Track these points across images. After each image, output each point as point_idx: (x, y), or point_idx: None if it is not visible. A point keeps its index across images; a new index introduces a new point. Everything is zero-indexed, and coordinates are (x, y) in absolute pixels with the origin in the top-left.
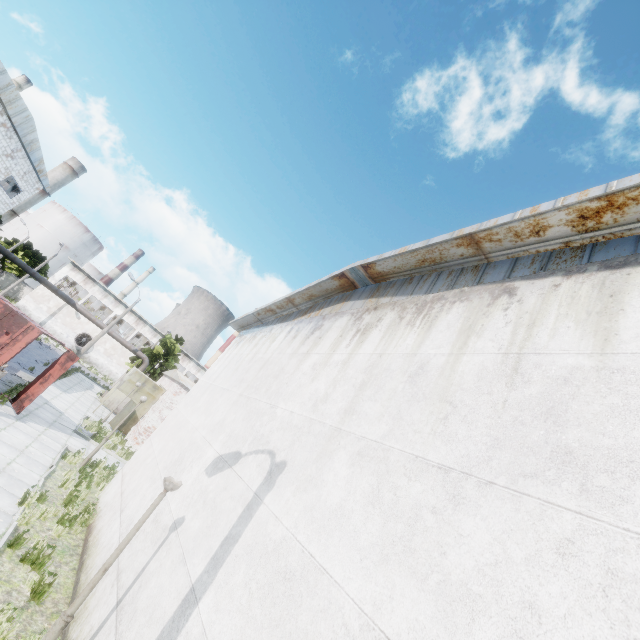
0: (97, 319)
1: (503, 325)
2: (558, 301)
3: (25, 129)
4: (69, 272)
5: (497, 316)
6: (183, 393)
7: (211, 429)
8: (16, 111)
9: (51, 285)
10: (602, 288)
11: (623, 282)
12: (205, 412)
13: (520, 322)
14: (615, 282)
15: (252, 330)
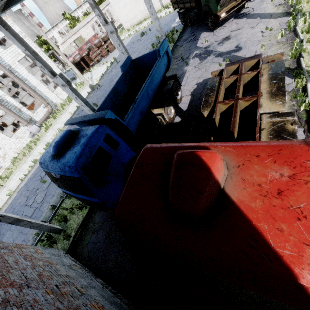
0: None
1: None
2: None
3: None
4: None
5: None
6: (88, 25)
7: None
8: None
9: None
10: None
11: None
12: None
13: None
14: None
15: None
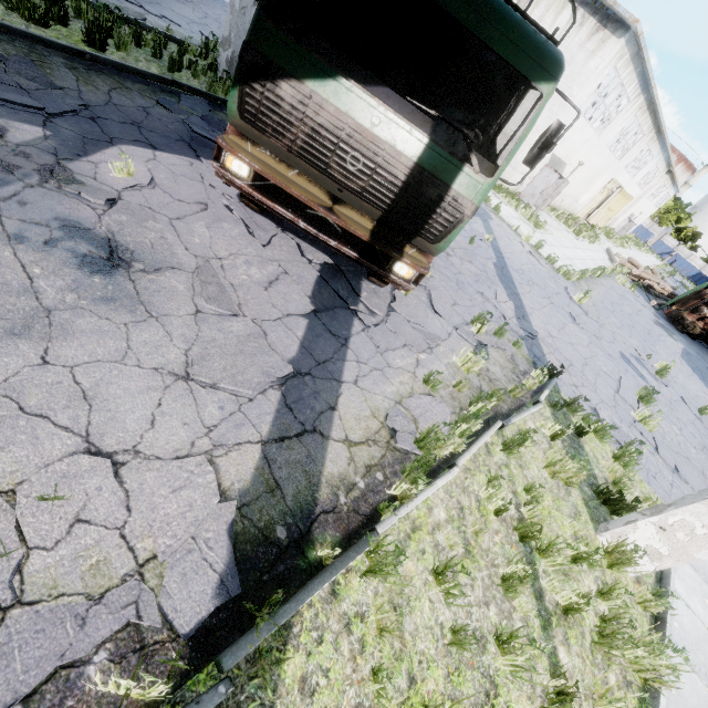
0: None
1: (543, 7)
2: (556, 4)
3: None
4: None
5: (544, 2)
6: None
7: None
8: None
9: None
10: (564, 5)
11: (567, 5)
12: None
13: (547, 8)
14: (566, 4)
15: None
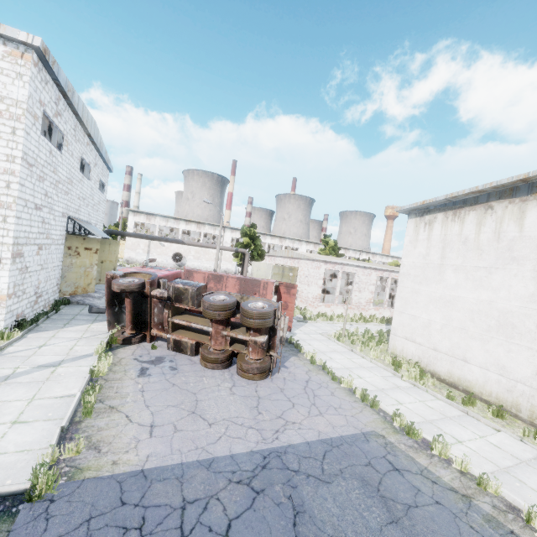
0: (201, 243)
1: None
2: None
3: (96, 136)
4: (134, 218)
5: None
6: (322, 265)
7: (527, 301)
8: (90, 126)
9: (161, 238)
10: None
11: None
12: (482, 288)
13: None
14: None
15: (438, 210)
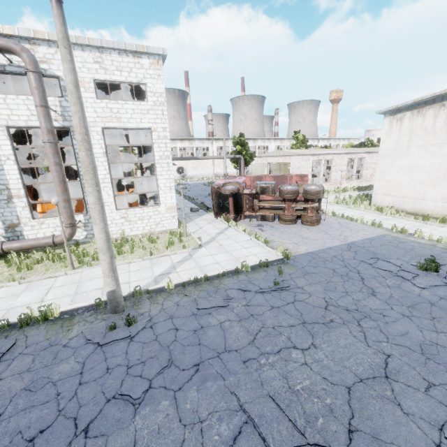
0: (209, 157)
1: None
2: None
3: None
4: None
5: None
6: (310, 158)
7: None
8: None
9: (182, 158)
10: None
11: None
12: (435, 156)
13: None
14: None
15: (406, 110)
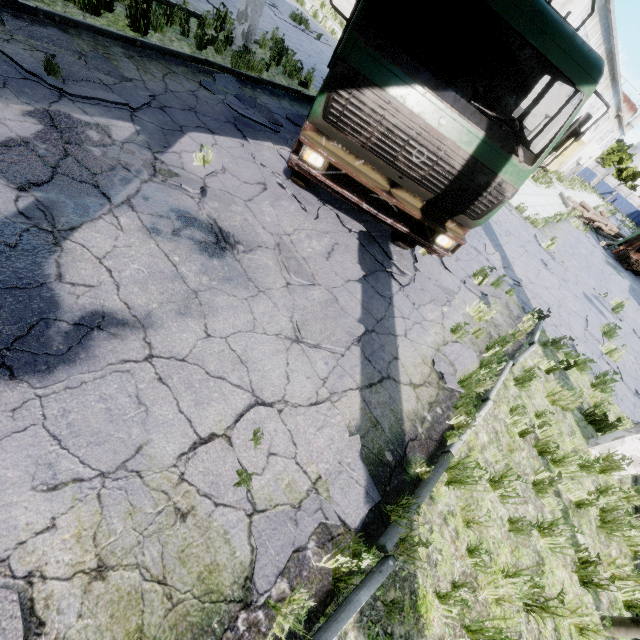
0: None
1: None
2: None
3: None
4: None
5: None
6: None
7: None
8: None
9: None
10: None
11: None
12: None
13: None
14: None
15: None
